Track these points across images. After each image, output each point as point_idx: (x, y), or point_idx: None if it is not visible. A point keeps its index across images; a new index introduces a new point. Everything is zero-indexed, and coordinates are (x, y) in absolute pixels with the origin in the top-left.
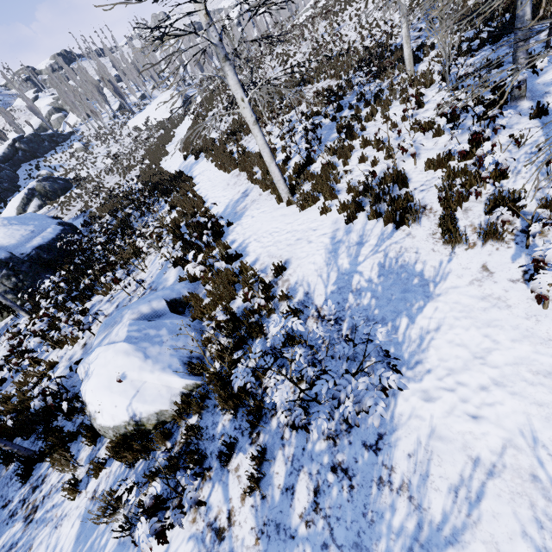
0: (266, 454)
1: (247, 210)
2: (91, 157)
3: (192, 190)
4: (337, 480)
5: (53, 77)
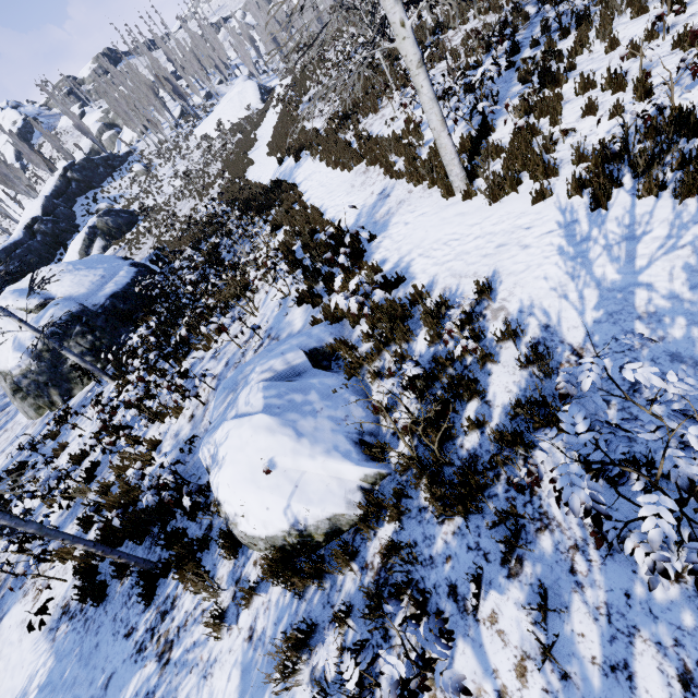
0: (547, 599)
1: (395, 216)
2: (156, 181)
3: (301, 201)
4: None
5: (99, 81)
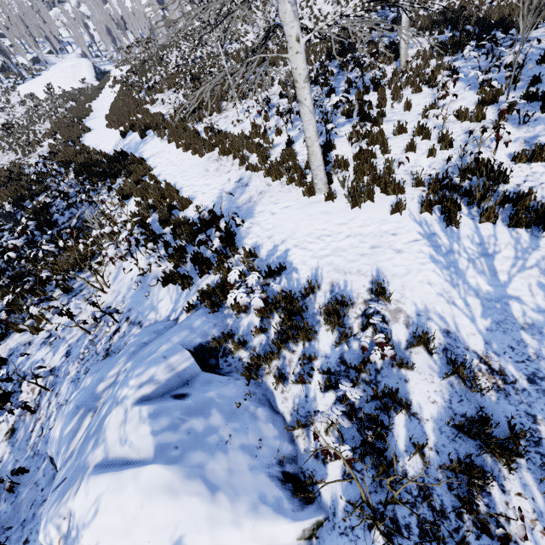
0: None
1: (258, 205)
2: None
3: (152, 175)
4: None
5: None
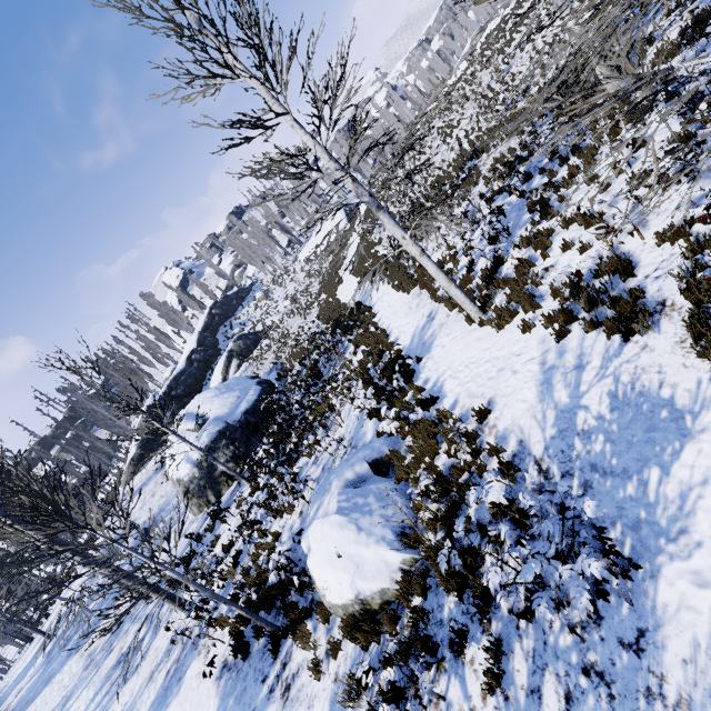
0: (501, 646)
1: (436, 339)
2: (272, 303)
3: (373, 322)
4: (592, 686)
5: (231, 239)
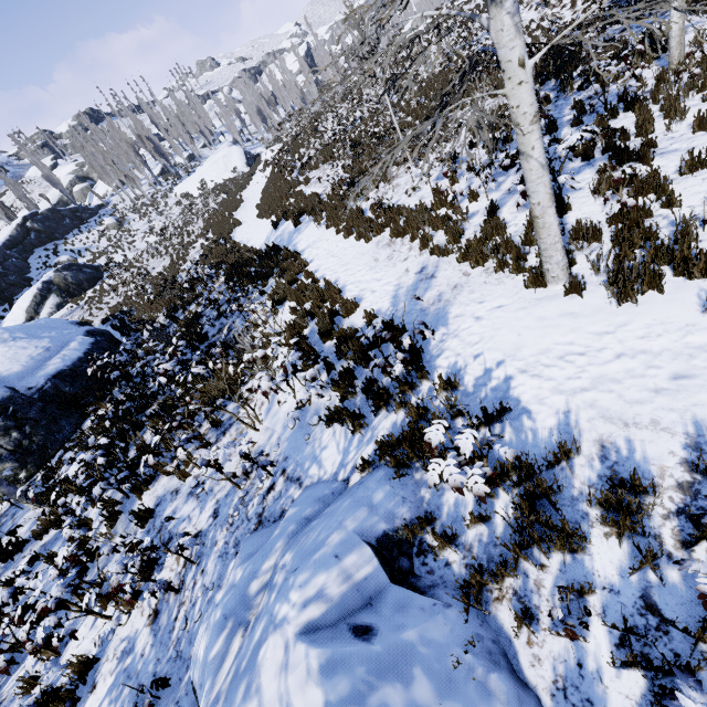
0: None
1: (453, 305)
2: (128, 235)
3: (308, 272)
4: None
5: (76, 135)
